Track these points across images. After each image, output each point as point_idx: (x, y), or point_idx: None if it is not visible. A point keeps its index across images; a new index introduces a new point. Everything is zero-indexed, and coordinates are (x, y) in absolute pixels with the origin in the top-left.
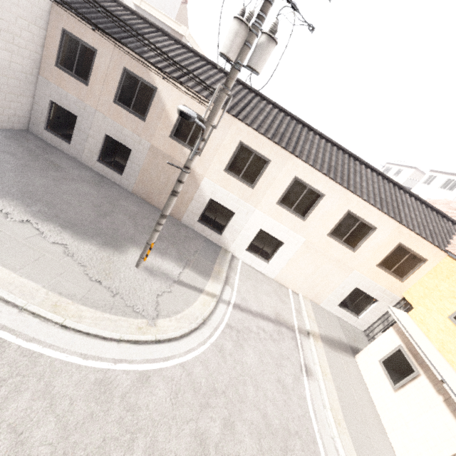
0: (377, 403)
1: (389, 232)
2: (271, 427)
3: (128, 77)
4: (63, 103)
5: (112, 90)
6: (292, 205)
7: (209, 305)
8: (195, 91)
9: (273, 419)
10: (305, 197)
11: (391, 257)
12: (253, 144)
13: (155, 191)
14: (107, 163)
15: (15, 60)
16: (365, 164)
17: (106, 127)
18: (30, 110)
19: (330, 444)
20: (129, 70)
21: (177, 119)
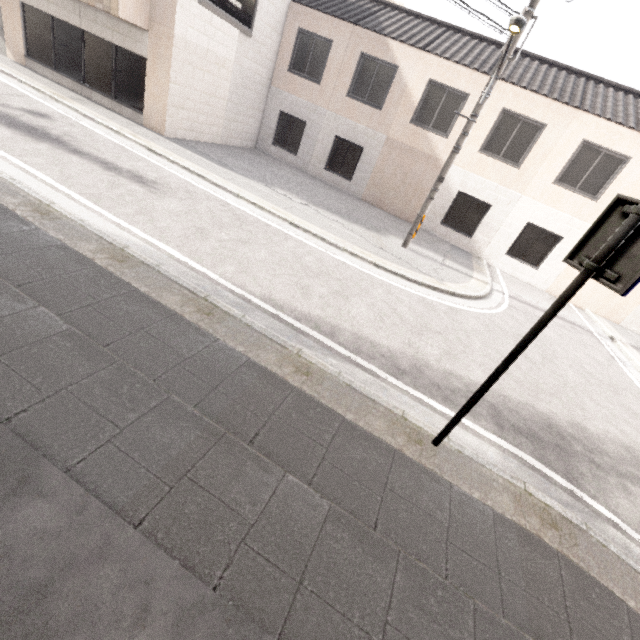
0: None
1: None
2: (593, 376)
3: (365, 63)
4: (293, 111)
5: (346, 83)
6: (577, 182)
7: (484, 287)
8: (445, 58)
9: (593, 373)
10: (598, 167)
11: None
12: (521, 108)
13: (389, 193)
14: (333, 171)
15: (258, 71)
16: None
17: (337, 128)
18: (259, 126)
19: None
20: (366, 55)
21: (421, 98)
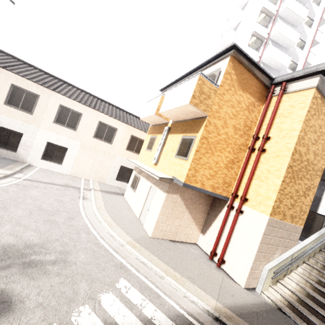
0: (130, 204)
1: (124, 130)
2: (44, 209)
3: None
4: None
5: None
6: (65, 123)
7: None
8: None
9: (47, 208)
10: (71, 117)
11: (131, 143)
12: (22, 85)
13: None
14: None
15: None
16: (108, 103)
17: None
18: None
19: (91, 214)
20: None
21: None
